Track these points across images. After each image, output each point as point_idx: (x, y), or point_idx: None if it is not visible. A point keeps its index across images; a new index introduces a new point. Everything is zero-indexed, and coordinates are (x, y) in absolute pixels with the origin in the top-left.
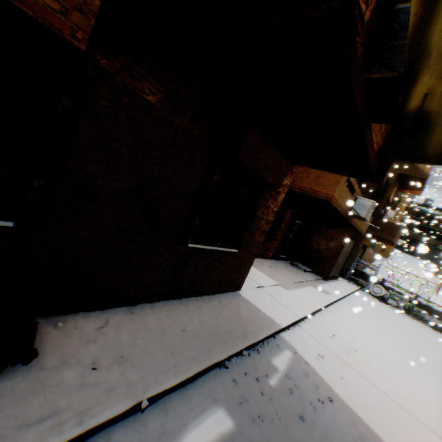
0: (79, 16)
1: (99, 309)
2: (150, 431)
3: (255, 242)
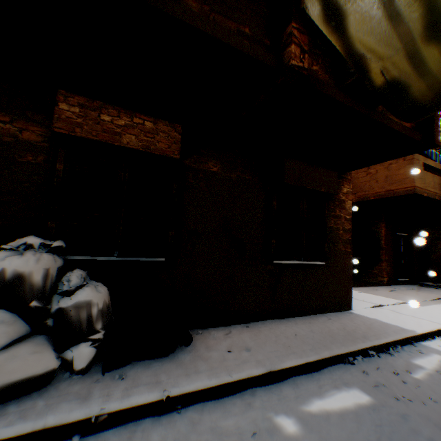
0: (174, 145)
1: (222, 326)
2: (285, 394)
3: (342, 253)
